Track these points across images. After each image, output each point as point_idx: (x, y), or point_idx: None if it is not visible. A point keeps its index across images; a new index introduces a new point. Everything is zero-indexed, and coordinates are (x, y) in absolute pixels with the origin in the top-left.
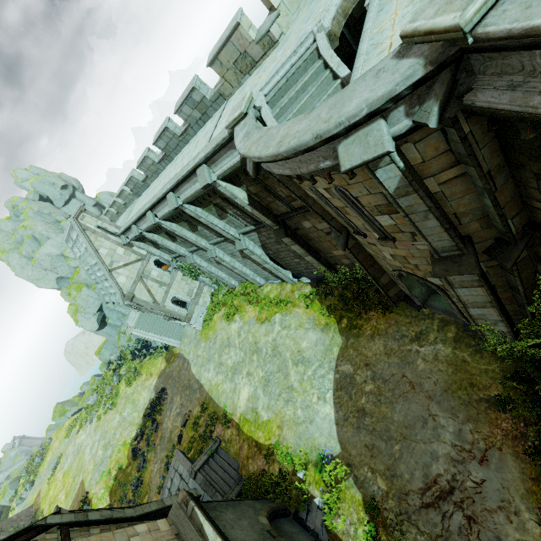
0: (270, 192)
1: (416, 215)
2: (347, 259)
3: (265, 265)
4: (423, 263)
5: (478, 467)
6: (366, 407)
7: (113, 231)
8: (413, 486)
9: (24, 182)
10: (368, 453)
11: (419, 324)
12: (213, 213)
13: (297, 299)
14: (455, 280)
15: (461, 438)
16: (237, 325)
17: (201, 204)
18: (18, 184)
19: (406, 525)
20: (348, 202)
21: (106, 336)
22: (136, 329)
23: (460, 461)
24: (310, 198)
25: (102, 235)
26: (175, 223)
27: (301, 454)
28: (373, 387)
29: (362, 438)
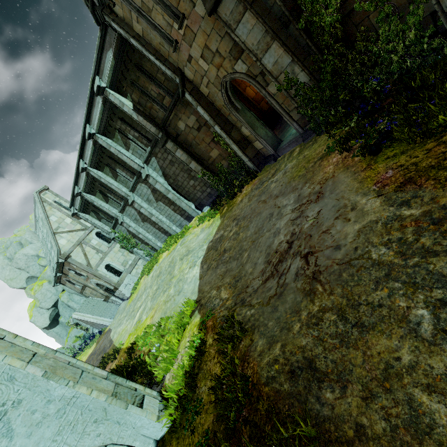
0: (146, 95)
1: None
2: (224, 161)
3: (169, 194)
4: (218, 40)
5: (314, 207)
6: (227, 247)
7: (67, 206)
8: (255, 274)
9: None
10: (219, 279)
11: (275, 167)
12: (121, 144)
13: (198, 223)
14: (227, 16)
15: (299, 199)
16: (153, 272)
17: (110, 135)
18: (31, 223)
19: (237, 311)
20: None
21: (55, 338)
22: (76, 312)
23: (298, 216)
24: (142, 39)
25: (56, 207)
26: (101, 172)
27: (162, 328)
28: (235, 229)
29: (218, 272)
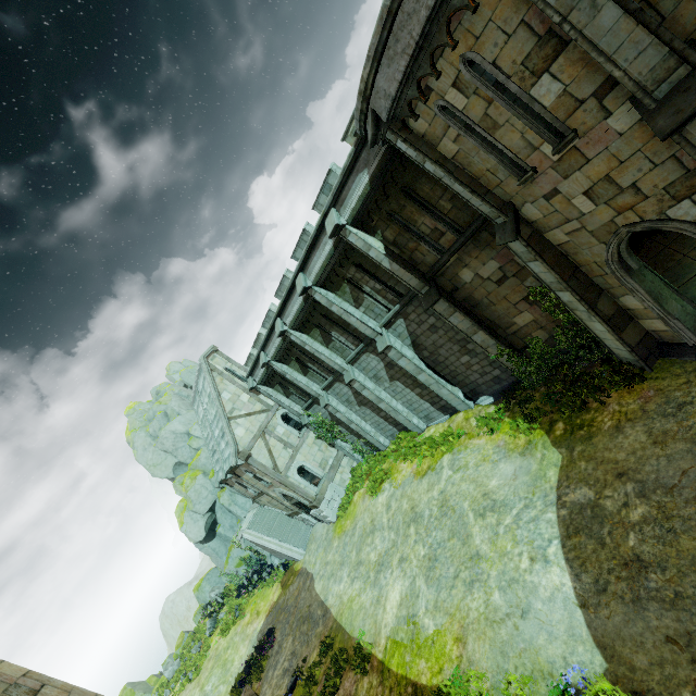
0: (410, 232)
1: (577, 10)
2: (540, 331)
3: (420, 375)
4: (644, 169)
5: None
6: (642, 552)
7: (241, 374)
8: None
9: (175, 374)
10: (680, 656)
11: None
12: (347, 298)
13: (476, 427)
14: None
15: None
16: (385, 495)
17: (333, 287)
18: (169, 376)
19: None
20: (487, 86)
21: (211, 556)
22: (249, 529)
23: None
24: (450, 162)
25: (229, 378)
26: (306, 335)
27: (511, 692)
28: (646, 509)
29: (652, 622)
